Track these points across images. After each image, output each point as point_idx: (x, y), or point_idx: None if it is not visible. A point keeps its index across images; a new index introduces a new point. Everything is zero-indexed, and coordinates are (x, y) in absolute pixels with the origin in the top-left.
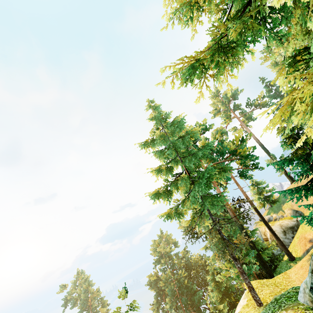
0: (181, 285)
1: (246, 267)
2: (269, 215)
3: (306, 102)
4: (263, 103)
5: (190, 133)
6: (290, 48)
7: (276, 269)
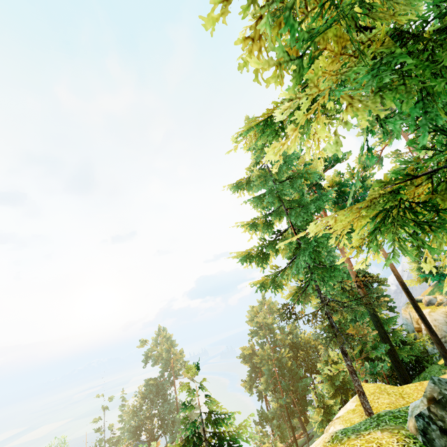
0: (283, 366)
1: (368, 364)
2: (431, 296)
3: (421, 189)
4: None
5: (304, 173)
6: None
7: (422, 373)
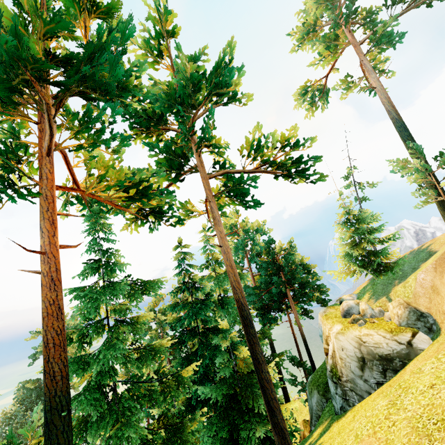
0: None
1: None
2: (353, 300)
3: None
4: None
5: None
6: None
7: None
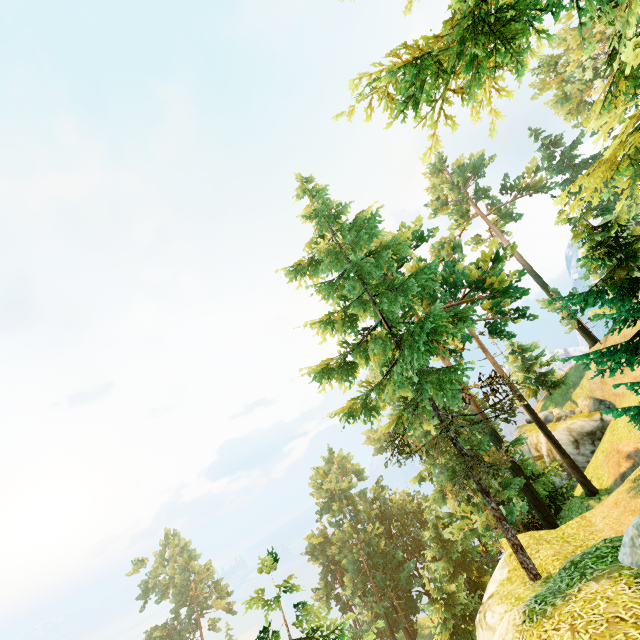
0: (373, 551)
1: (503, 510)
2: (545, 411)
3: None
4: (536, 183)
5: (392, 244)
6: (633, 22)
7: (560, 513)
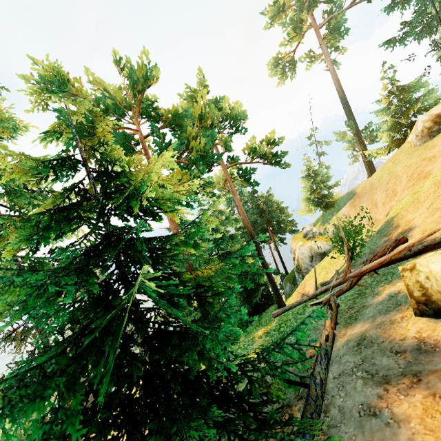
0: None
1: None
2: (309, 227)
3: None
4: None
5: None
6: None
7: (263, 312)
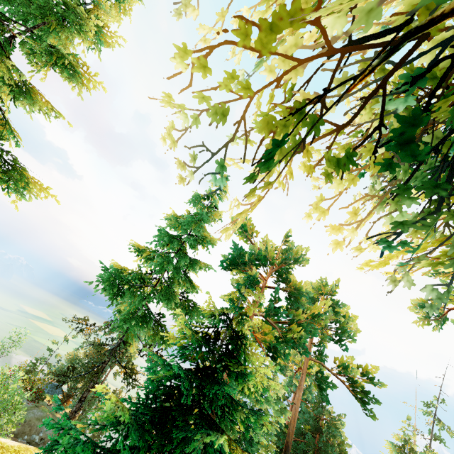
0: None
1: None
2: None
3: None
4: None
5: (200, 236)
6: None
7: None
